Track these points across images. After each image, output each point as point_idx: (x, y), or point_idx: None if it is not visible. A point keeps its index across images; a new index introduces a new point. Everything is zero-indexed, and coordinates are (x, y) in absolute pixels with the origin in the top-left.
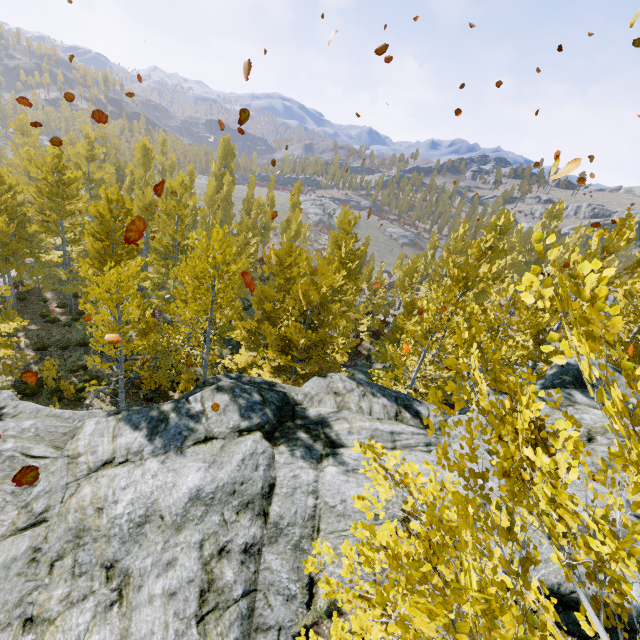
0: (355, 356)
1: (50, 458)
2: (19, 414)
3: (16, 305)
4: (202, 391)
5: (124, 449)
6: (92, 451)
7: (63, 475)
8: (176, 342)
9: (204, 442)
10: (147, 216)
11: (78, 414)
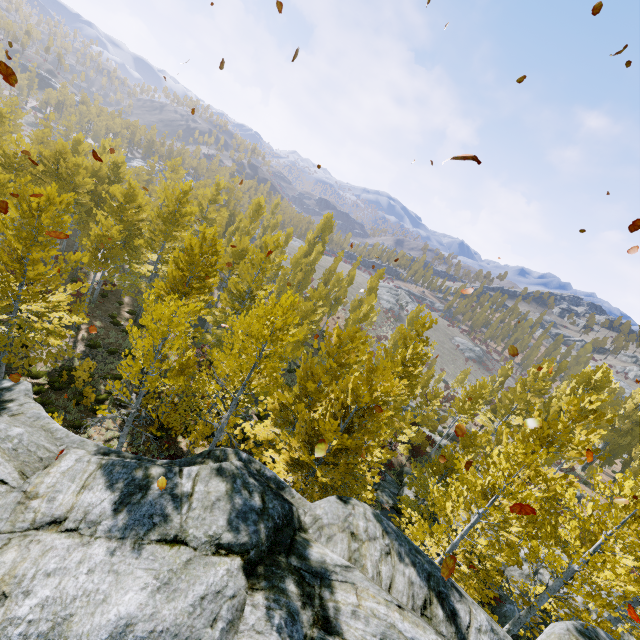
0: (385, 466)
1: (8, 485)
2: (19, 414)
3: (96, 299)
4: (201, 466)
5: (82, 511)
6: (51, 497)
7: (4, 517)
8: (206, 388)
9: (171, 543)
10: (236, 259)
11: (70, 438)
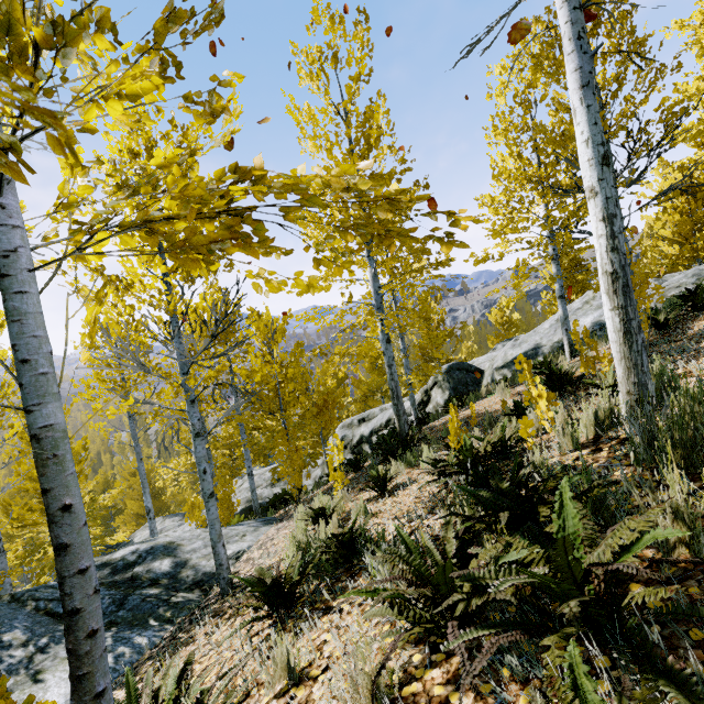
0: None
1: None
2: None
3: None
4: None
5: None
6: None
7: None
8: None
9: None
10: None
11: None
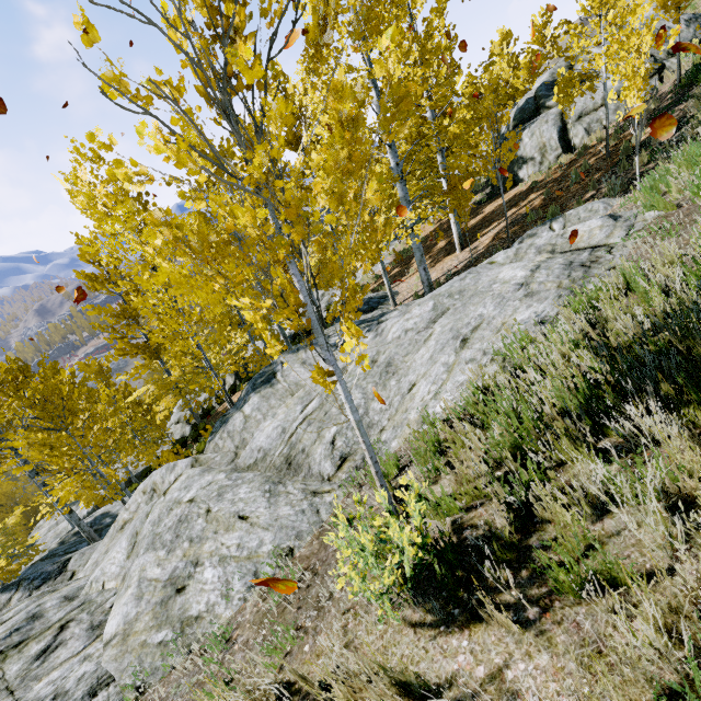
0: None
1: None
2: None
3: None
4: None
5: None
6: None
7: None
8: None
9: None
10: None
11: None
